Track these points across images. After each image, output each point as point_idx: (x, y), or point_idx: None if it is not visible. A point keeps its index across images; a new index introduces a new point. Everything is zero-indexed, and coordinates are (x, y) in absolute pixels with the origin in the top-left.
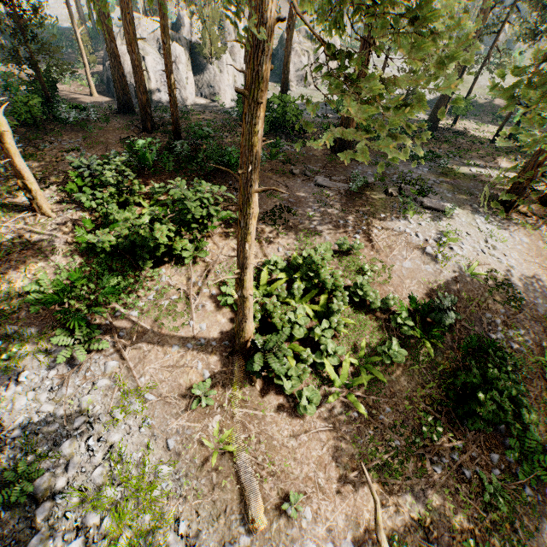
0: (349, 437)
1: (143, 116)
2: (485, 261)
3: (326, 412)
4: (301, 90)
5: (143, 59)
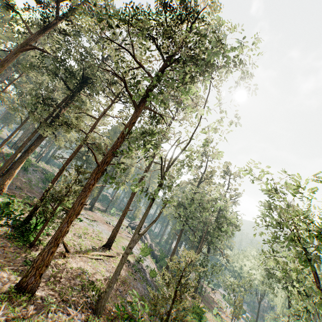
0: None
1: None
2: (9, 151)
3: None
4: None
5: None
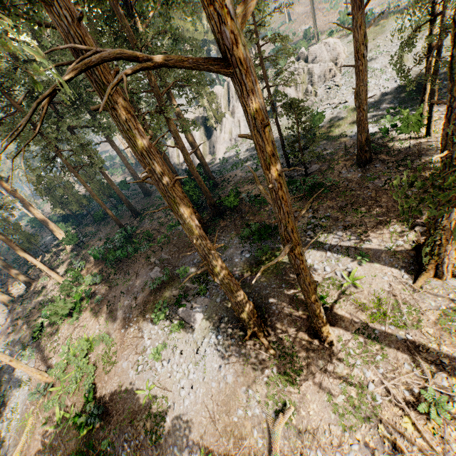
0: (47, 450)
1: (131, 211)
2: (168, 386)
3: (50, 431)
4: (285, 120)
5: None
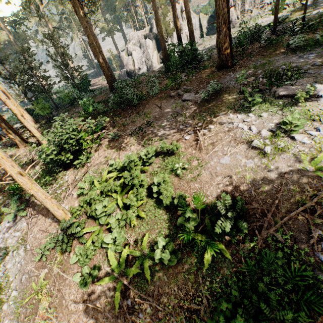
0: (108, 321)
1: (109, 86)
2: None
3: (102, 291)
4: None
5: (131, 55)
